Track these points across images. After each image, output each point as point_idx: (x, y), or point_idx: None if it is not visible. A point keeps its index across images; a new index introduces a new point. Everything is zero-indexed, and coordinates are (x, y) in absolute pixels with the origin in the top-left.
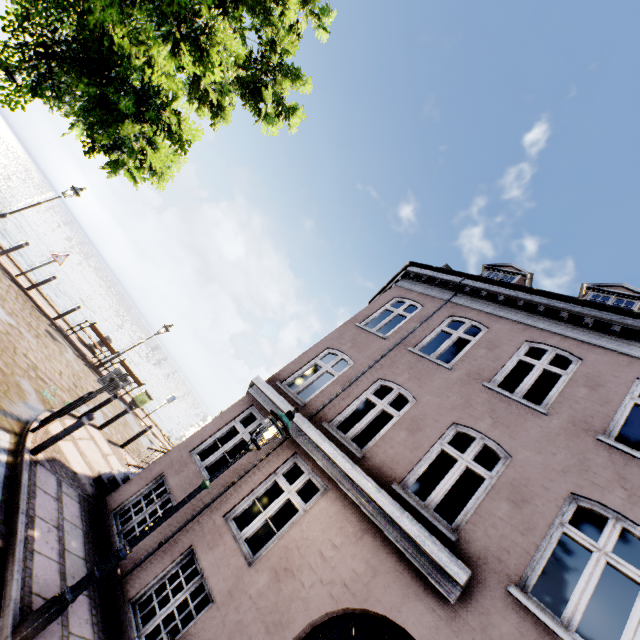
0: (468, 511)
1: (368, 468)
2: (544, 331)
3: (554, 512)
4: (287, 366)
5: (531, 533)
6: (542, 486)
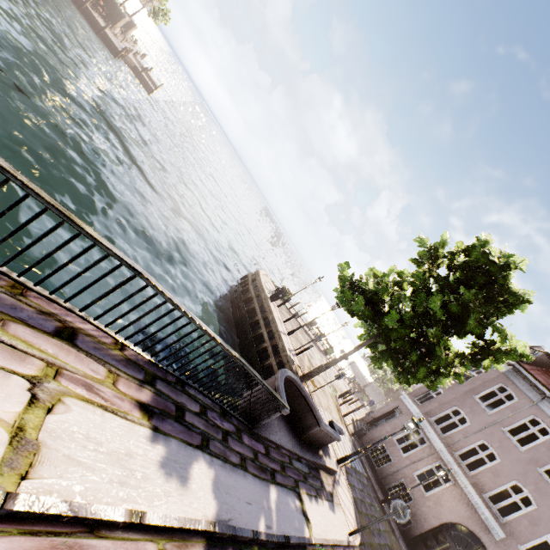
0: (511, 516)
1: (472, 482)
2: None
3: (545, 533)
4: (433, 409)
5: (533, 535)
6: (545, 523)
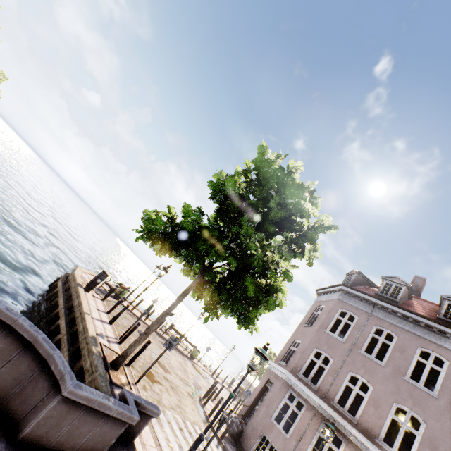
0: None
1: (361, 429)
2: (426, 340)
3: None
4: (298, 361)
5: None
6: (442, 440)
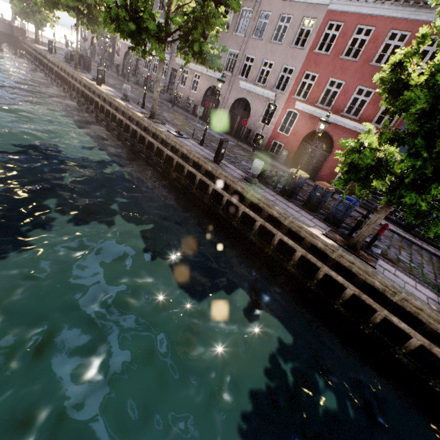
0: None
1: None
2: None
3: None
4: None
5: None
6: None
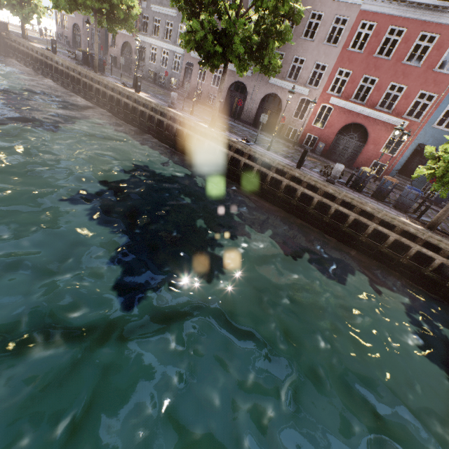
0: None
1: None
2: None
3: None
4: None
5: None
6: None
